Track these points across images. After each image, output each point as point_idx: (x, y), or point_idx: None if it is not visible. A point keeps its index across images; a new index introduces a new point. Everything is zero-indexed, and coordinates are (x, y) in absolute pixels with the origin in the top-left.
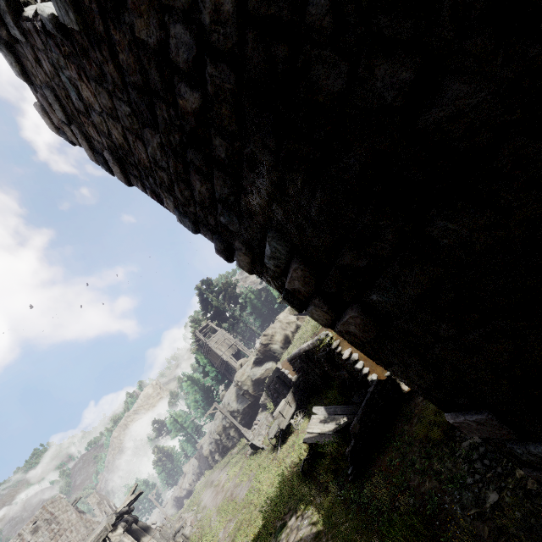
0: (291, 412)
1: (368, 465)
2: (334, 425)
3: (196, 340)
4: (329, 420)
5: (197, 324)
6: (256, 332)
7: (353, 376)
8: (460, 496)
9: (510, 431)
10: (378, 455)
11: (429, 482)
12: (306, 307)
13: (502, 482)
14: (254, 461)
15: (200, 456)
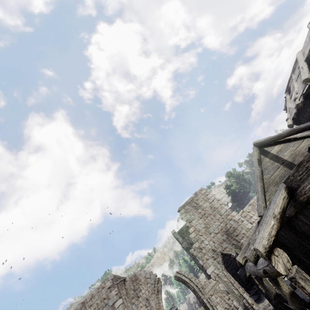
0: None
1: None
2: None
3: None
4: None
5: None
6: None
7: None
8: None
9: None
10: None
11: None
12: None
13: None
14: None
15: (188, 303)
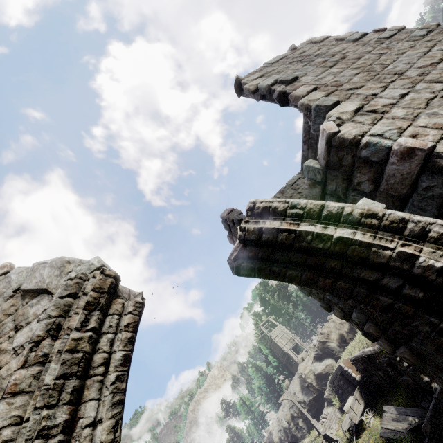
0: (361, 409)
1: None
2: (407, 424)
3: (260, 333)
4: (401, 419)
5: (258, 318)
6: (309, 328)
7: (417, 382)
8: None
9: None
10: None
11: None
12: (376, 340)
13: None
14: None
15: (269, 442)
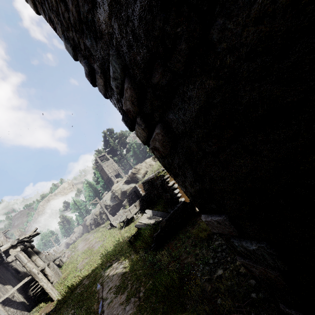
0: (136, 211)
1: (164, 244)
2: (154, 221)
3: (96, 162)
4: (152, 218)
5: (99, 154)
6: (131, 166)
7: (172, 197)
8: (203, 268)
9: (234, 230)
10: (170, 240)
11: (190, 258)
12: (135, 127)
13: (228, 265)
14: (109, 232)
15: (84, 224)
